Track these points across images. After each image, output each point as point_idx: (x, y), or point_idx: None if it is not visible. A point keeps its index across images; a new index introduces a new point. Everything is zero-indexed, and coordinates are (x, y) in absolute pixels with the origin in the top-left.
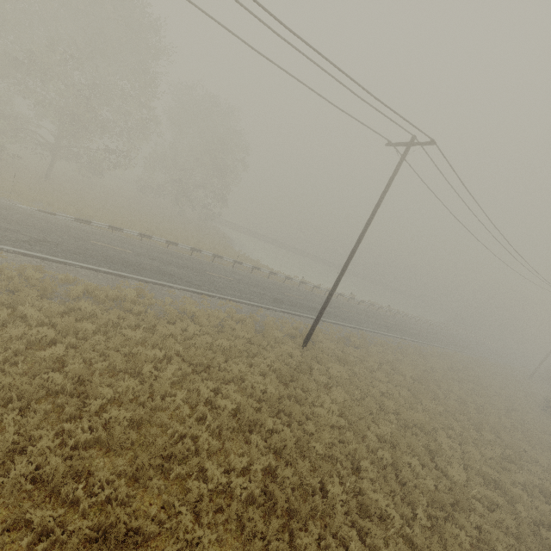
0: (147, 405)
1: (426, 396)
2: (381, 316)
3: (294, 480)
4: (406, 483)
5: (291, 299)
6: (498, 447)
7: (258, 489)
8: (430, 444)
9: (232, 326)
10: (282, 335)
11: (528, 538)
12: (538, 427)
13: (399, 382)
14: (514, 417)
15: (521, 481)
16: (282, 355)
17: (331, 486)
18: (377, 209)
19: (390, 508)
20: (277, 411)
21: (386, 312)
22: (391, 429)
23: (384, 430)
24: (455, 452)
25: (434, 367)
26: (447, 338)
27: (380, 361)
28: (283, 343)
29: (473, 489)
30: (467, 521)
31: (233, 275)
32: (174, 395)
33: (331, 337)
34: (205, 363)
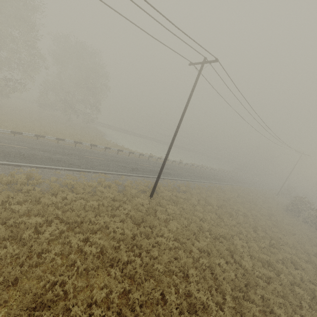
0: (25, 263)
1: (226, 216)
2: (198, 171)
3: (142, 299)
4: (218, 278)
5: (143, 167)
6: (267, 239)
7: (114, 313)
8: (230, 247)
9: (101, 190)
10: (136, 191)
11: (289, 296)
12: (285, 222)
13: (210, 210)
14: (272, 219)
15: (281, 258)
16: (136, 205)
17: (169, 296)
18: (187, 106)
19: (209, 299)
20: (131, 246)
21: (200, 168)
22: (207, 242)
23: (203, 244)
24: (244, 248)
25: (229, 197)
26: (234, 179)
27: (198, 198)
28: (137, 196)
29: (256, 270)
30: (255, 293)
31: (105, 156)
32: (51, 250)
33: (169, 188)
34: (79, 220)
